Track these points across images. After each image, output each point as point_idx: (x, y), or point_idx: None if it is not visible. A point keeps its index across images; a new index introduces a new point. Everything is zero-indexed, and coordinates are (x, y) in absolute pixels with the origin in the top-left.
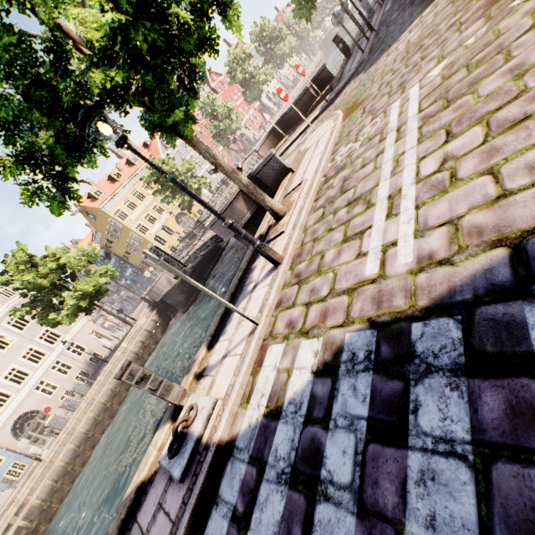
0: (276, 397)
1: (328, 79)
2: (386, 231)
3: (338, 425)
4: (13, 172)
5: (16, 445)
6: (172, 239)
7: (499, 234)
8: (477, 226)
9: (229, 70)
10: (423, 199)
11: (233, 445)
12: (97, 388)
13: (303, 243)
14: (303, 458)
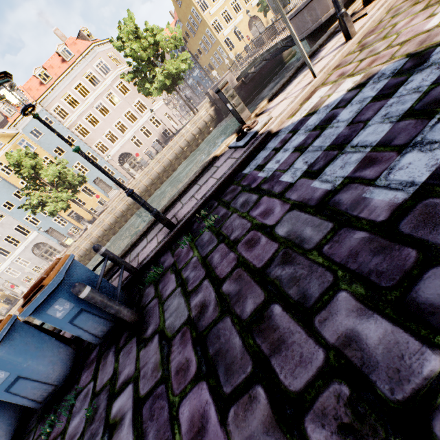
0: (315, 108)
1: None
2: None
3: (352, 104)
4: None
5: (120, 169)
6: (239, 46)
7: None
8: None
9: None
10: None
11: (278, 132)
12: (167, 149)
13: (380, 22)
14: (323, 121)
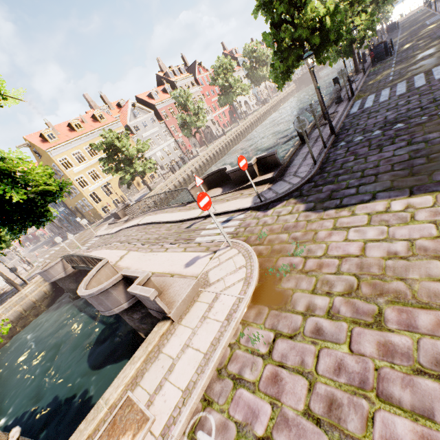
0: None
1: (274, 164)
2: None
3: None
4: None
5: None
6: (108, 200)
7: None
8: None
9: (213, 73)
10: None
11: None
12: None
13: None
14: None
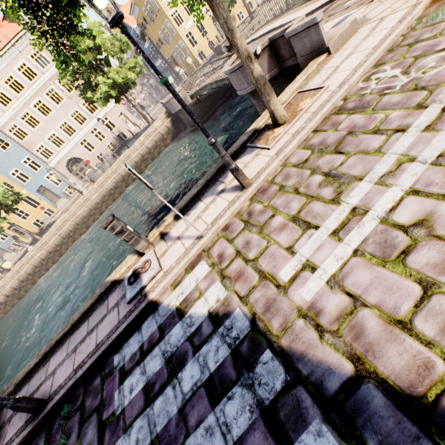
0: (186, 303)
1: None
2: (320, 248)
3: (198, 360)
4: (16, 12)
5: (69, 175)
6: (203, 42)
7: (363, 354)
8: (363, 328)
9: None
10: (366, 248)
11: (157, 308)
12: (119, 164)
13: (273, 180)
14: (177, 356)
